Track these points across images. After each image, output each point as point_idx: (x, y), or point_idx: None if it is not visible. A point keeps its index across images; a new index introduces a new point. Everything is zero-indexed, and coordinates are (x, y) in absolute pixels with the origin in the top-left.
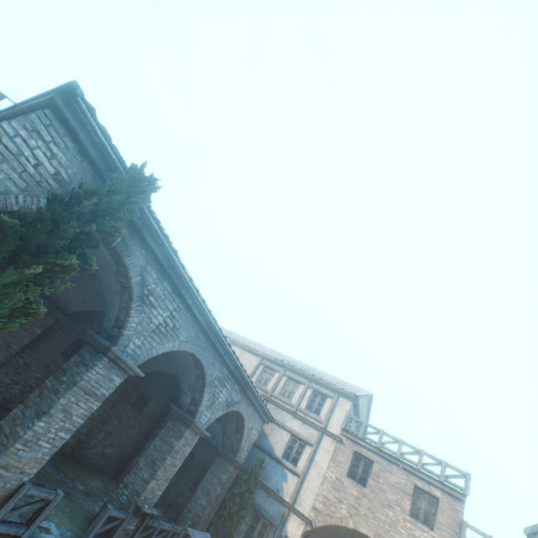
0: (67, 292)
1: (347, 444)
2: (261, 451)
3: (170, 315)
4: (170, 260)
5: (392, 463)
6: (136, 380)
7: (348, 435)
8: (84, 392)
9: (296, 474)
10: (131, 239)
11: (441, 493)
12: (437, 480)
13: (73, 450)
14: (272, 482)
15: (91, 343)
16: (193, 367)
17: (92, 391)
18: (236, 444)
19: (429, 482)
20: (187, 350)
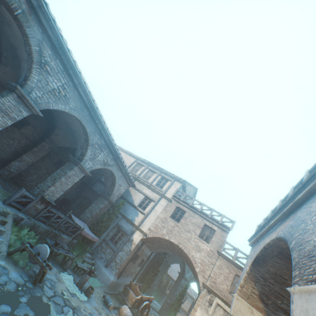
0: (7, 76)
1: (174, 203)
2: (127, 202)
3: (62, 86)
4: (59, 43)
5: (196, 213)
6: (56, 148)
7: (175, 198)
8: (0, 110)
9: (143, 214)
10: (30, 15)
11: (217, 228)
12: (217, 222)
13: (18, 179)
14: (130, 216)
15: (9, 88)
16: (83, 135)
17: (7, 112)
18: (111, 191)
19: (213, 223)
20: (75, 116)
